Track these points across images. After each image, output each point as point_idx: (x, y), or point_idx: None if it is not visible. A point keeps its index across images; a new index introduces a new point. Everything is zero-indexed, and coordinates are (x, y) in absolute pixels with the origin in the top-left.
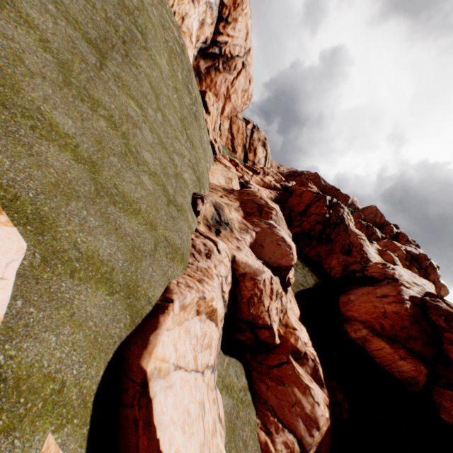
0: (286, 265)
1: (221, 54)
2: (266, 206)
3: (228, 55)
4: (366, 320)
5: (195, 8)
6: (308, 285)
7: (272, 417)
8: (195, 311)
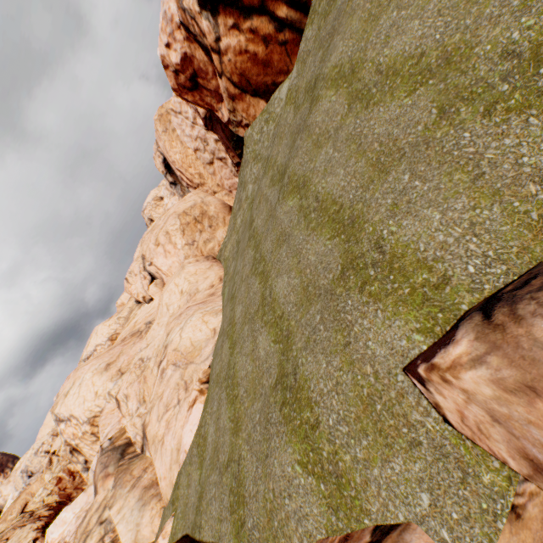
0: None
1: None
2: None
3: None
4: None
5: None
6: None
7: None
8: None
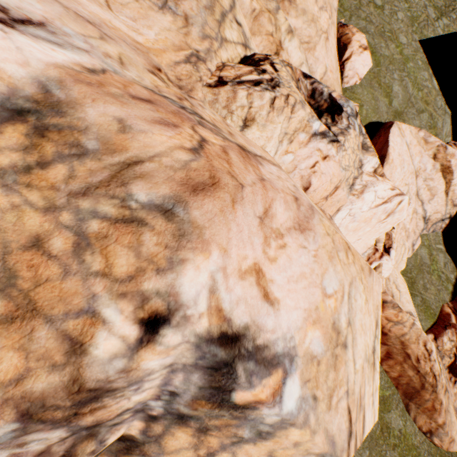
0: None
1: None
2: None
3: None
4: None
5: None
6: None
7: None
8: (432, 154)
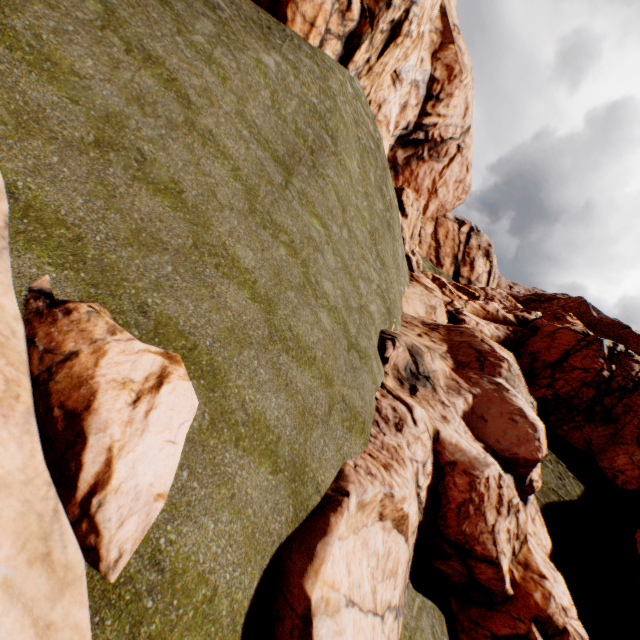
0: (526, 458)
1: (426, 139)
2: (491, 354)
3: (437, 139)
4: None
5: (395, 91)
6: (568, 495)
7: None
8: (377, 514)
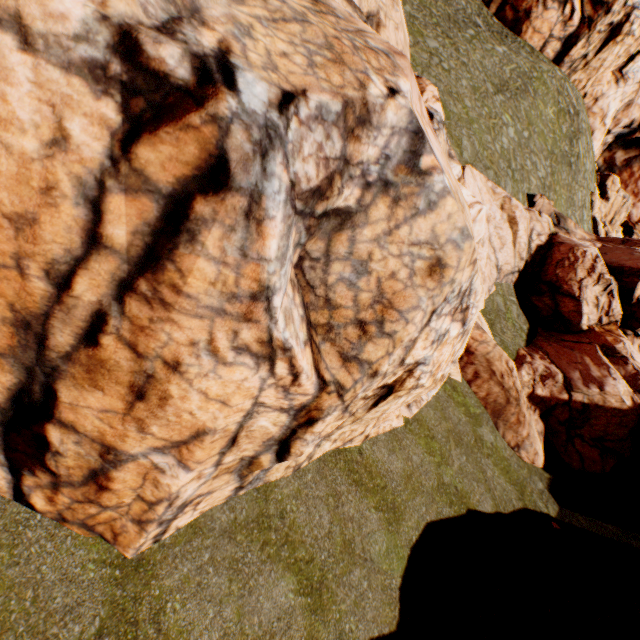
0: (631, 267)
1: None
2: (638, 241)
3: None
4: None
5: (616, 88)
6: None
7: (542, 354)
8: (500, 205)
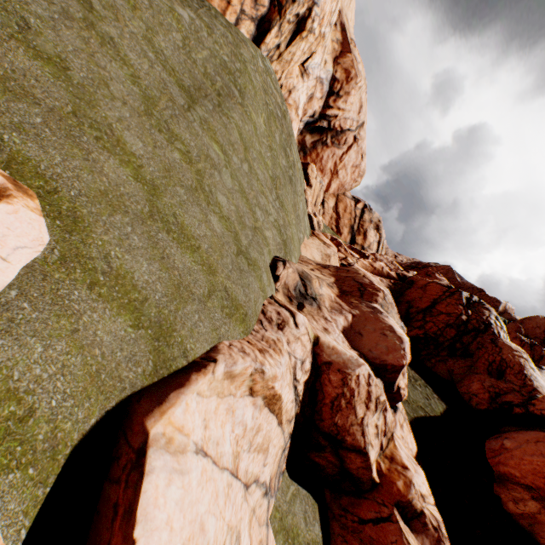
0: (393, 364)
1: (329, 127)
2: (370, 286)
3: (338, 129)
4: (535, 485)
5: (303, 82)
6: (433, 412)
7: None
8: (248, 388)
